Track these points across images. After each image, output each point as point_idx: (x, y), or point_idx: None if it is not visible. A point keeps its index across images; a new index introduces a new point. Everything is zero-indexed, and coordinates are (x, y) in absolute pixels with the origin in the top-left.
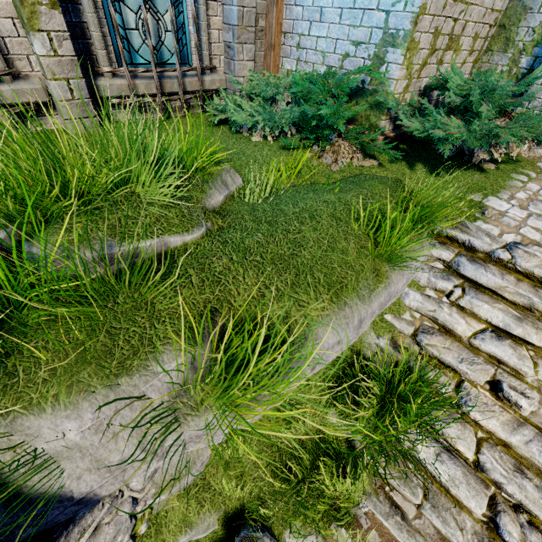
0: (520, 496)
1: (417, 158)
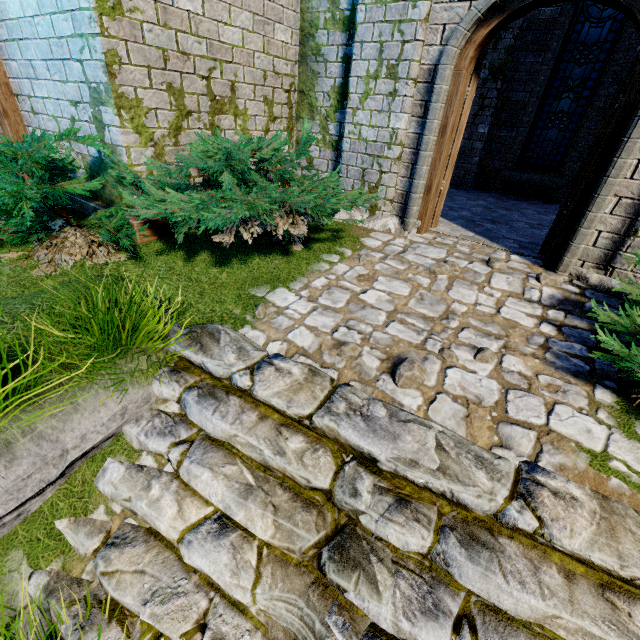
0: None
1: (207, 245)
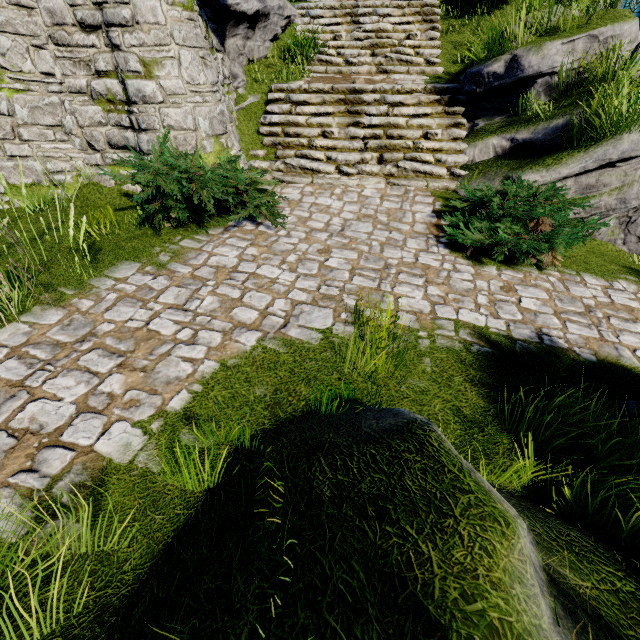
0: (349, 51)
1: None
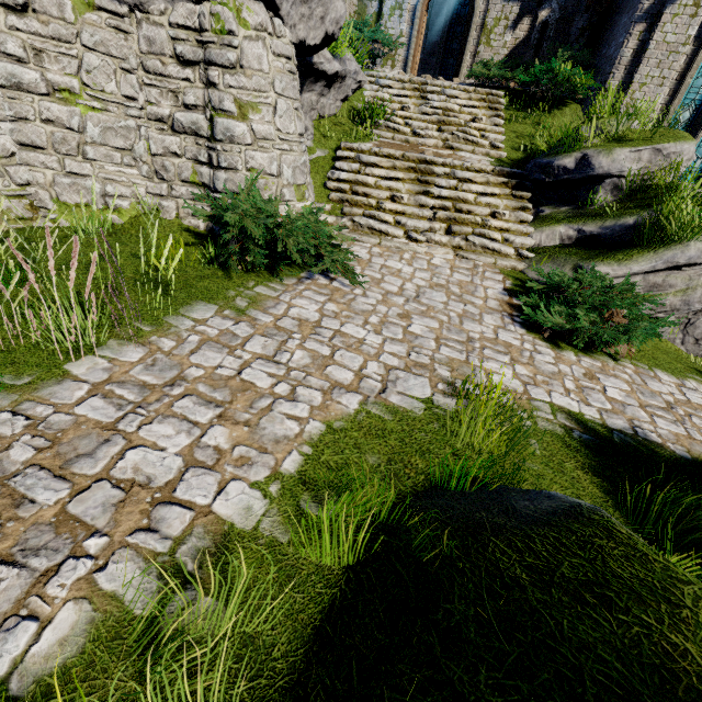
0: (417, 123)
1: None
